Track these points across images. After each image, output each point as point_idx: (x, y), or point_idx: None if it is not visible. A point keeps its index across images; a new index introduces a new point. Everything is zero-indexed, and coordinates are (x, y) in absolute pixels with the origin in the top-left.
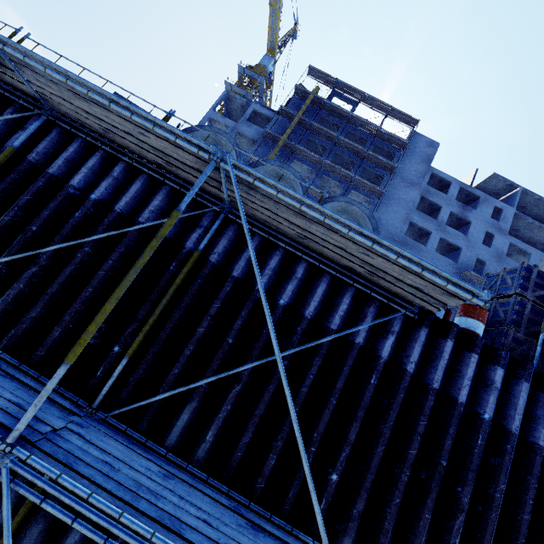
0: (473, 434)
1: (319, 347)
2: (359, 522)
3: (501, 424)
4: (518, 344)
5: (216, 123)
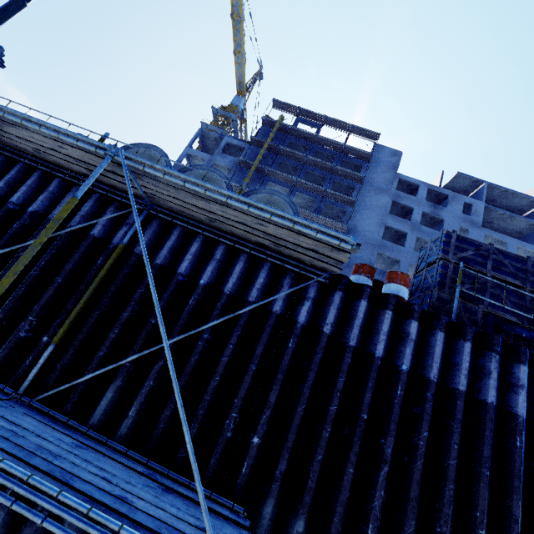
0: (393, 386)
1: (238, 319)
2: (284, 483)
3: (422, 374)
4: (444, 304)
5: (193, 158)
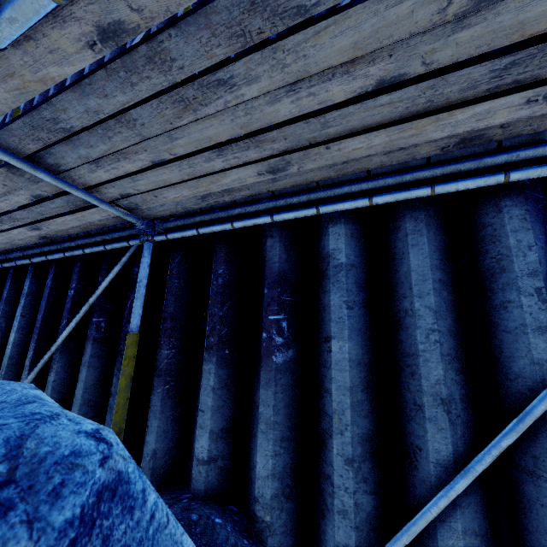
0: None
1: None
2: None
3: None
4: None
5: None
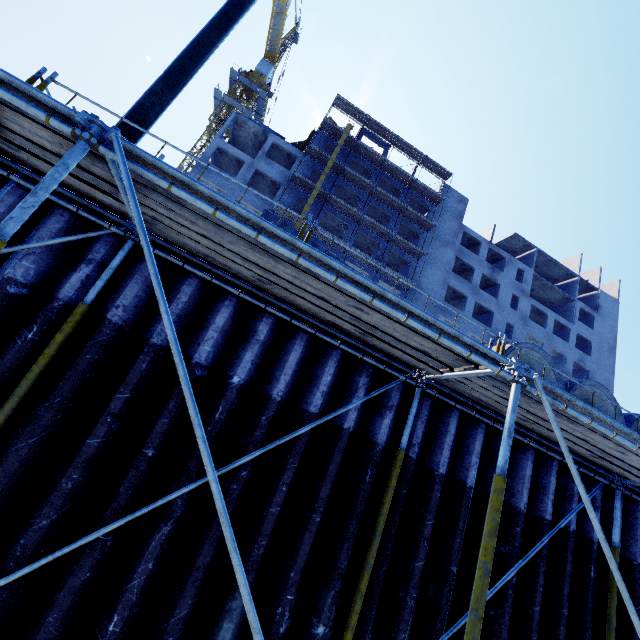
0: None
1: None
2: None
3: None
4: None
5: (223, 154)
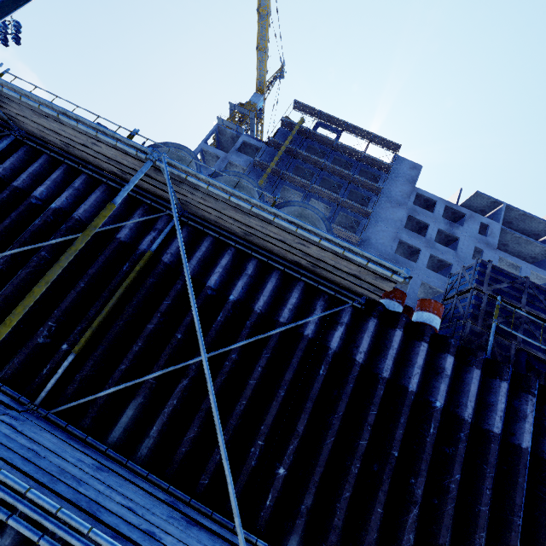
0: (425, 423)
1: (268, 340)
2: (308, 519)
3: (455, 412)
4: (476, 337)
5: (208, 155)
